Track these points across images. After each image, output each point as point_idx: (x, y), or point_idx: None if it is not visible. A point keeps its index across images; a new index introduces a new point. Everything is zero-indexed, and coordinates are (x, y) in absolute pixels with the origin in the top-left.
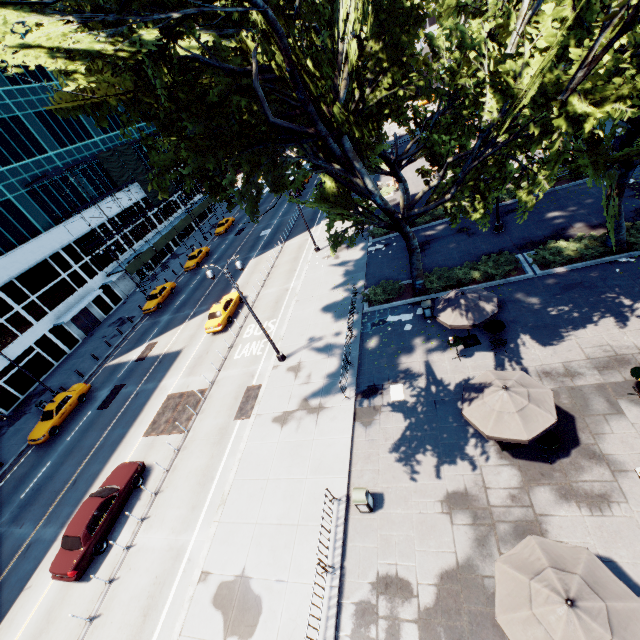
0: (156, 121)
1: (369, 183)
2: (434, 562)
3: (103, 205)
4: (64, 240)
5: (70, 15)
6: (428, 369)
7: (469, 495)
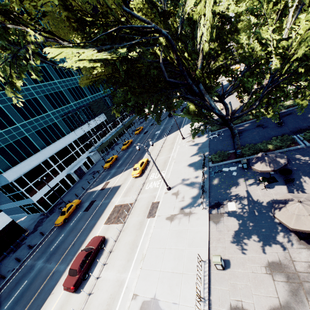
0: (119, 84)
1: (212, 104)
2: (265, 302)
3: (89, 123)
4: (74, 138)
5: (93, 47)
6: (248, 194)
7: (282, 264)
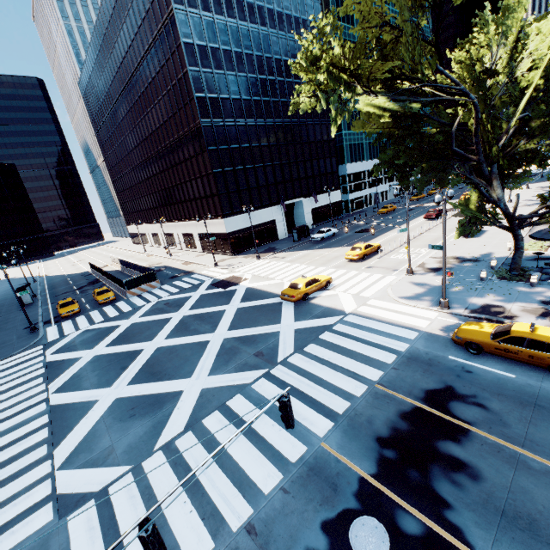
0: None
1: None
2: None
3: None
4: None
5: None
6: None
7: None
